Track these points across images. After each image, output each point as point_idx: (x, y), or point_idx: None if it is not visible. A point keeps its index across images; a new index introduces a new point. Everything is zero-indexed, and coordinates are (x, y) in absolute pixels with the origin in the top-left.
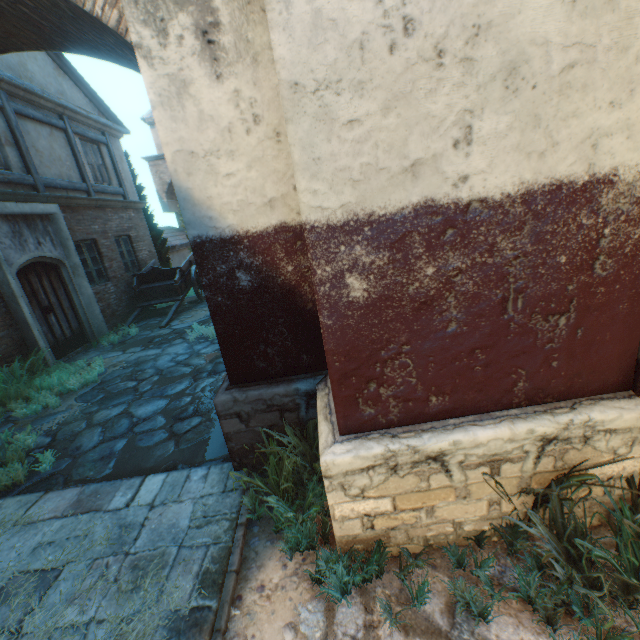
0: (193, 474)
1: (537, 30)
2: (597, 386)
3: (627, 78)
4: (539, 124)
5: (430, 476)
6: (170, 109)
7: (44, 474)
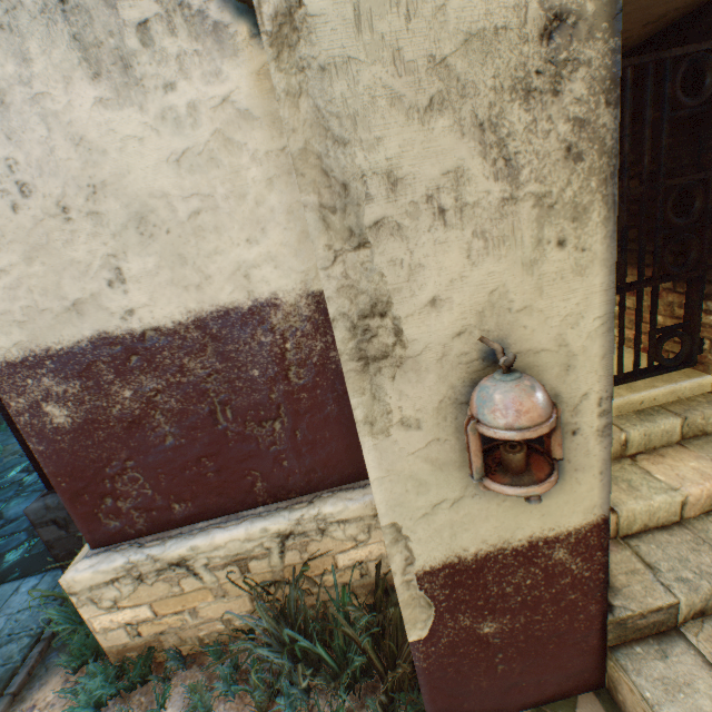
0: (24, 585)
1: (153, 185)
2: (336, 478)
3: (255, 219)
4: (187, 261)
5: (181, 581)
6: None
7: None
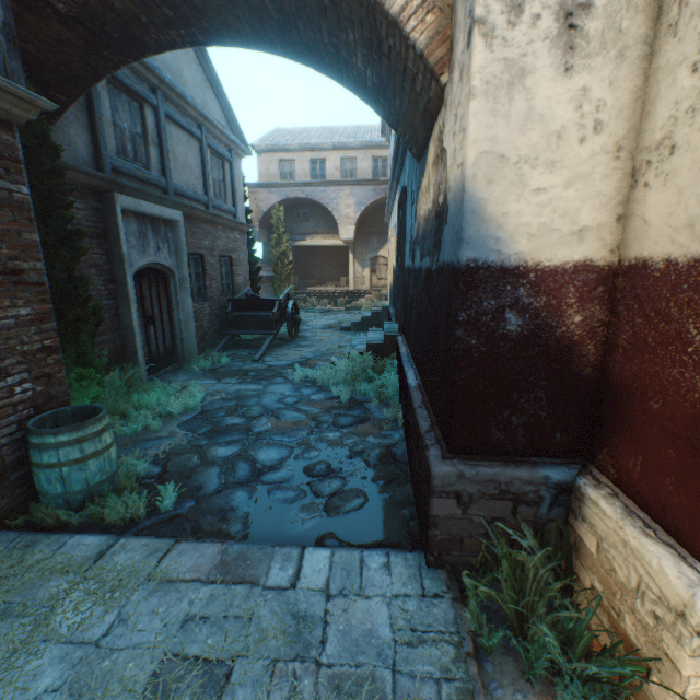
0: (368, 559)
1: None
2: None
3: None
4: None
5: None
6: (493, 100)
7: (164, 514)
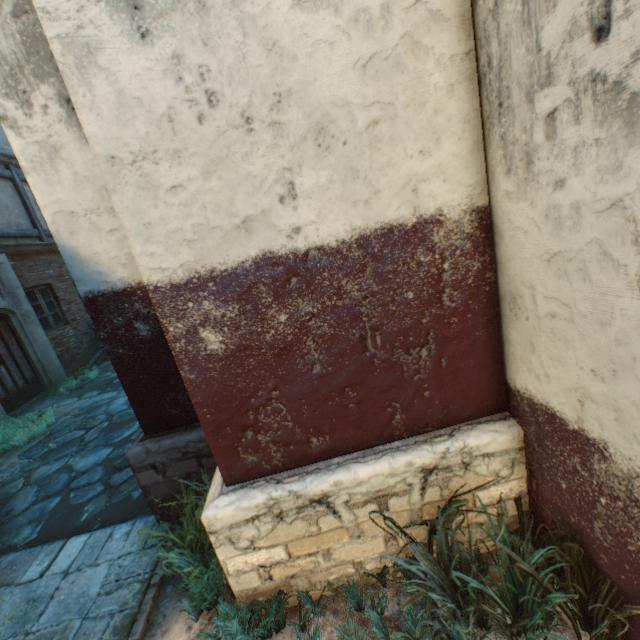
0: (116, 532)
1: (336, 93)
2: (474, 410)
3: (431, 129)
4: (358, 175)
5: (319, 519)
6: (44, 173)
7: None
